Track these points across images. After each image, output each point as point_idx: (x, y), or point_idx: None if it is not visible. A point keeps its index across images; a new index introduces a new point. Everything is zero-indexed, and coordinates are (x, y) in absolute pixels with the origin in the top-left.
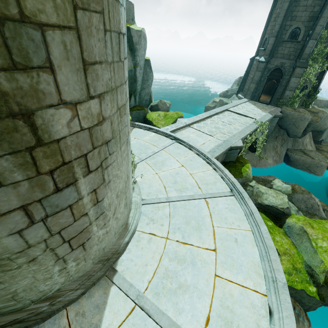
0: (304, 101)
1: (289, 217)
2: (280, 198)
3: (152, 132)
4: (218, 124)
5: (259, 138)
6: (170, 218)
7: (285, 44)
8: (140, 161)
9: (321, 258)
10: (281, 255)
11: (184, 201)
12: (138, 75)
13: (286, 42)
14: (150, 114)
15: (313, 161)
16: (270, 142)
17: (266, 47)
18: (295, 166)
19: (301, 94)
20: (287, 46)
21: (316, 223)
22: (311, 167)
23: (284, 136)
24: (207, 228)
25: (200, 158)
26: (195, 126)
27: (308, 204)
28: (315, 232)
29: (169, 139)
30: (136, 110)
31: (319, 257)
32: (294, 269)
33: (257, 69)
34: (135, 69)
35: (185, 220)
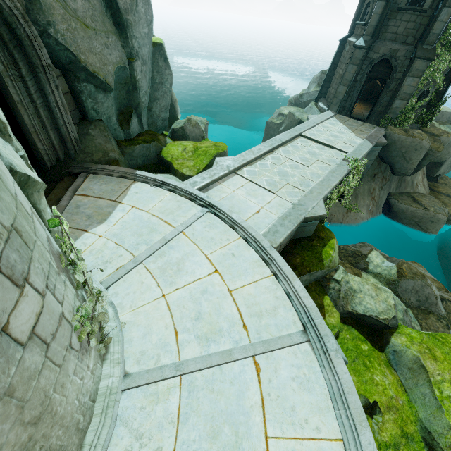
0: (420, 116)
1: (395, 331)
2: (382, 299)
3: (168, 190)
4: (284, 165)
5: (349, 183)
6: (178, 425)
7: (400, 14)
8: (135, 265)
9: (449, 421)
10: (383, 413)
11: (213, 368)
12: (140, 75)
13: (403, 12)
14: (168, 148)
15: (426, 214)
16: (364, 183)
17: (369, 20)
18: (400, 220)
19: (418, 104)
20: (403, 18)
21: (439, 346)
22: (423, 222)
23: (386, 173)
24: (254, 445)
25: (250, 249)
26: (245, 172)
27: (421, 295)
28: (440, 368)
29: (197, 206)
30: (141, 144)
31: (445, 418)
32: (403, 436)
33: (351, 61)
34: (132, 65)
35: (211, 425)
